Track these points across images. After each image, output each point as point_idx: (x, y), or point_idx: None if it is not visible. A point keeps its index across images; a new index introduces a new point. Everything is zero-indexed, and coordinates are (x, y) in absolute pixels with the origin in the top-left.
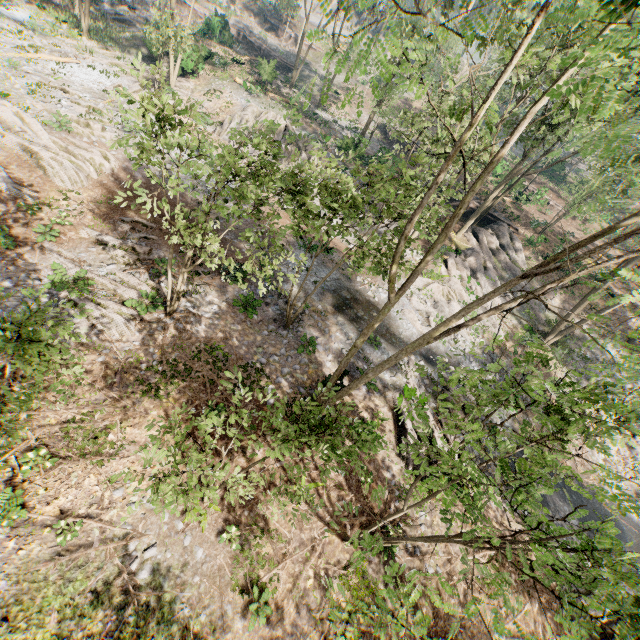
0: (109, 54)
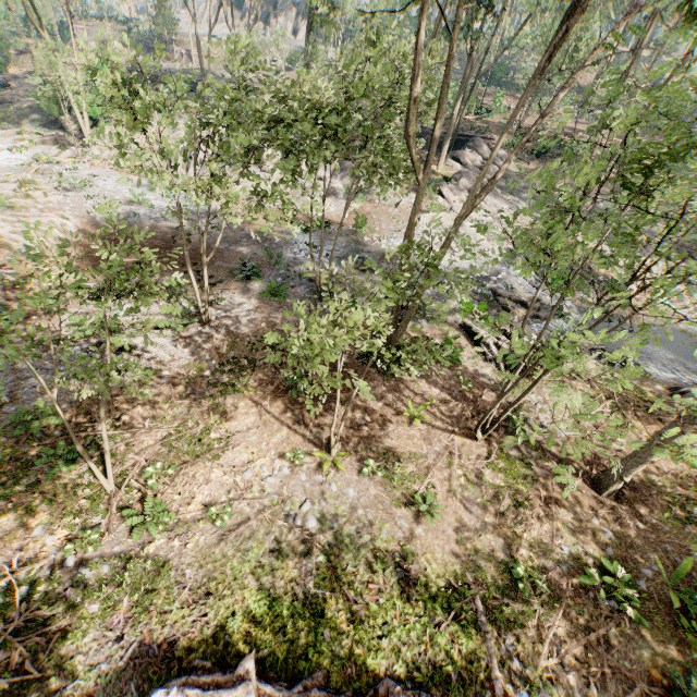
0: (9, 133)
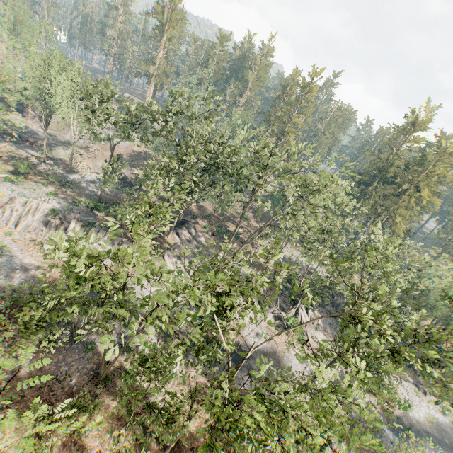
0: None
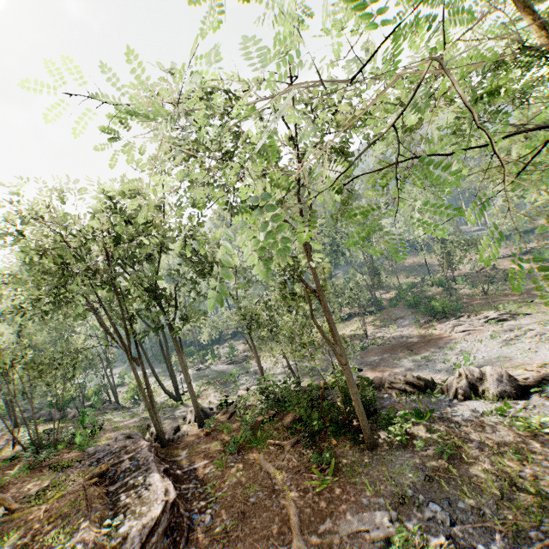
0: None
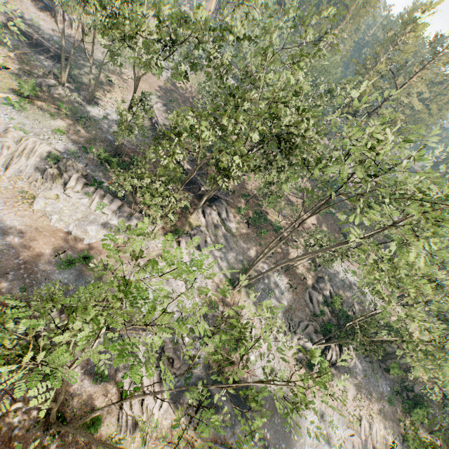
0: None
